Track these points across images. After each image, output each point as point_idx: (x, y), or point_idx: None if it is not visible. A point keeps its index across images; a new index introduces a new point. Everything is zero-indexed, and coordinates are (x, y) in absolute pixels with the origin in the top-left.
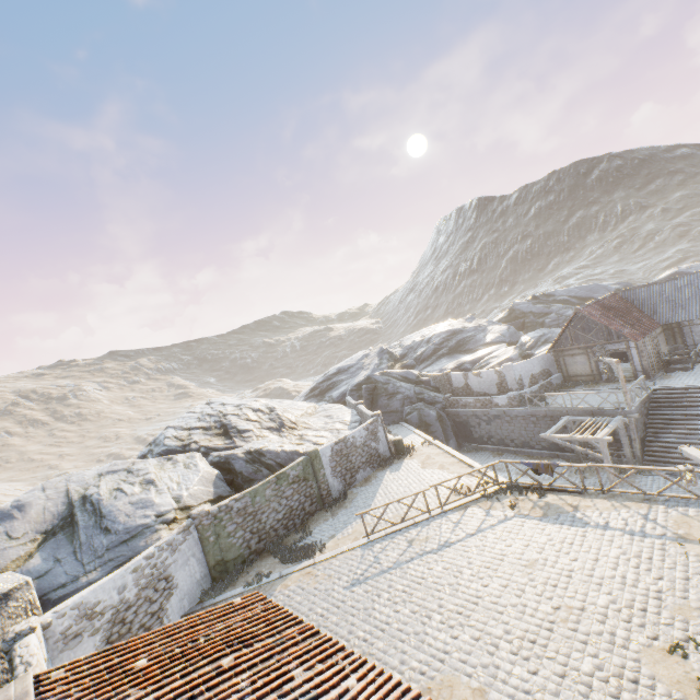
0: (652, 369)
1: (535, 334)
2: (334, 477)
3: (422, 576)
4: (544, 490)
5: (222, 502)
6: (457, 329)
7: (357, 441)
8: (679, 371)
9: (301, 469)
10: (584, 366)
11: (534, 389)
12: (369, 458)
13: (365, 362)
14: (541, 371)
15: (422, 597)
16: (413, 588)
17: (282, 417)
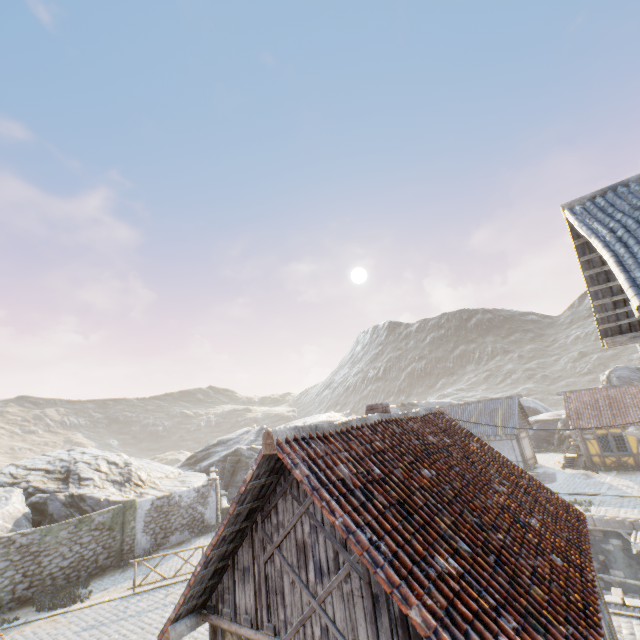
0: None
1: None
2: (144, 533)
3: (151, 622)
4: None
5: (7, 534)
6: (333, 421)
7: (183, 500)
8: None
9: (110, 517)
10: None
11: None
12: (191, 521)
13: (244, 437)
14: None
15: (135, 639)
16: (134, 632)
17: (133, 472)
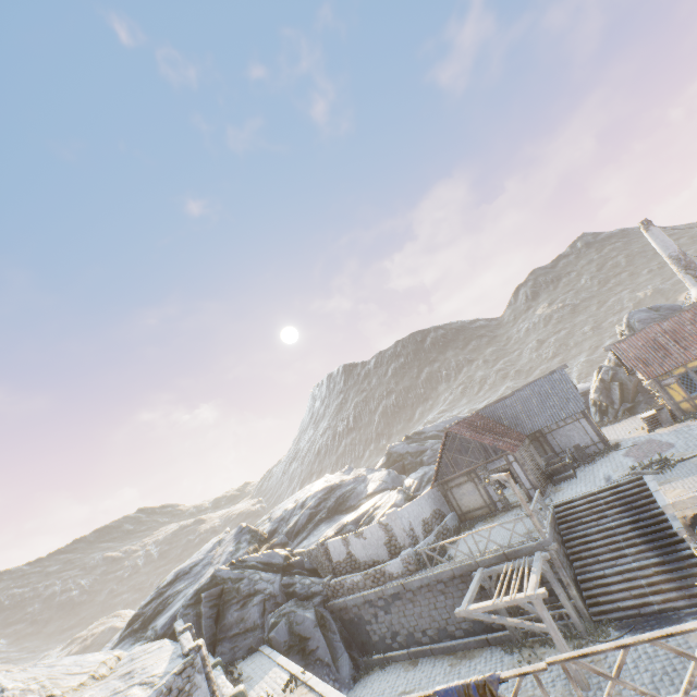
0: (540, 483)
1: (417, 474)
2: None
3: None
4: None
5: None
6: (335, 484)
7: None
8: (565, 480)
9: None
10: (475, 496)
11: (431, 540)
12: None
13: (217, 552)
14: (433, 512)
15: None
16: None
17: None
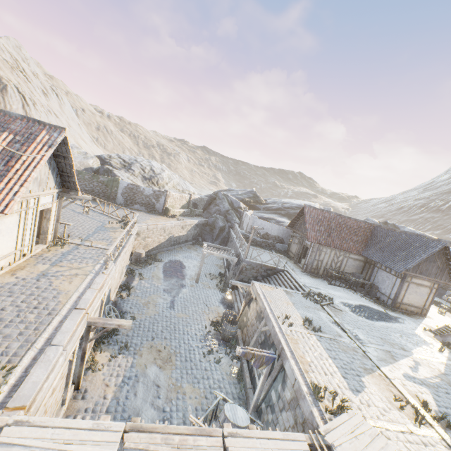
0: (315, 269)
1: None
2: (121, 196)
3: None
4: None
5: None
6: None
7: (145, 192)
8: (326, 280)
9: (107, 180)
10: (295, 247)
11: (258, 239)
12: (147, 204)
13: (239, 191)
14: (276, 236)
15: None
16: None
17: (156, 178)
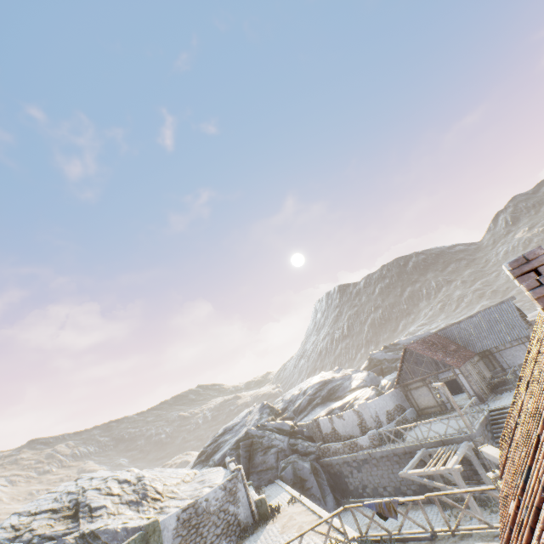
0: (483, 392)
1: (390, 376)
2: None
3: None
4: (394, 541)
5: None
6: (327, 379)
7: (211, 504)
8: (506, 391)
9: None
10: (429, 398)
11: (391, 426)
12: (225, 528)
13: (248, 418)
14: (395, 406)
15: None
16: None
17: (148, 486)
